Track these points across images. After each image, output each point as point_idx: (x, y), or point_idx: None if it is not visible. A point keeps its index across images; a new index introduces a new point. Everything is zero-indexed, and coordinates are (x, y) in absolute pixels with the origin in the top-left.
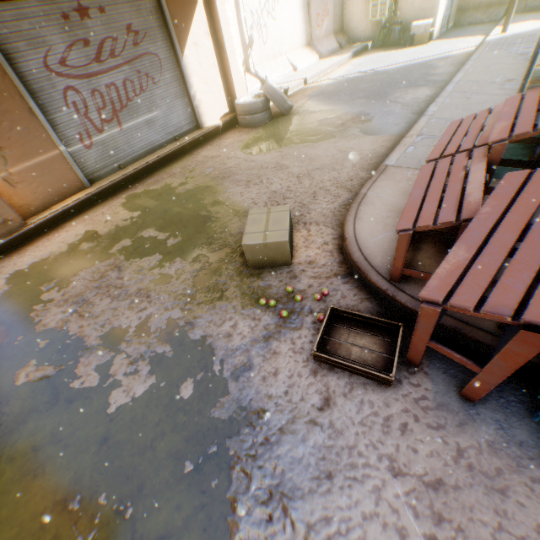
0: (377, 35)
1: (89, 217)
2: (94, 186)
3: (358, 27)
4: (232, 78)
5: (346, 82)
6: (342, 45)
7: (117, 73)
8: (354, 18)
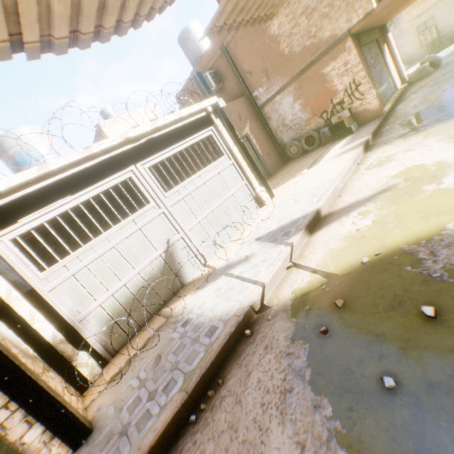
0: (428, 51)
1: (403, 104)
2: (387, 104)
3: (411, 55)
4: (400, 68)
5: (448, 55)
6: (407, 66)
7: (377, 68)
8: (407, 53)
